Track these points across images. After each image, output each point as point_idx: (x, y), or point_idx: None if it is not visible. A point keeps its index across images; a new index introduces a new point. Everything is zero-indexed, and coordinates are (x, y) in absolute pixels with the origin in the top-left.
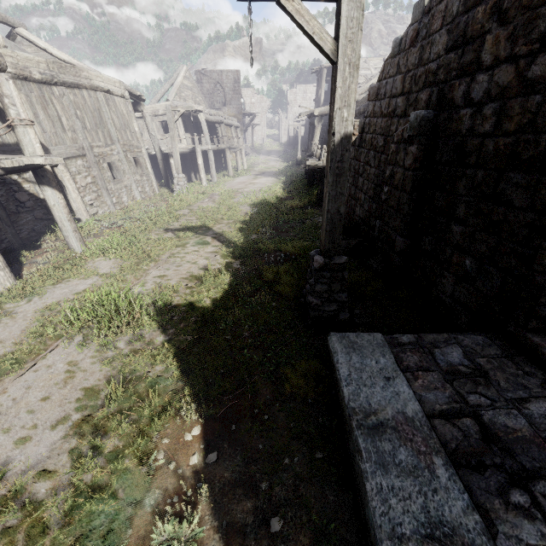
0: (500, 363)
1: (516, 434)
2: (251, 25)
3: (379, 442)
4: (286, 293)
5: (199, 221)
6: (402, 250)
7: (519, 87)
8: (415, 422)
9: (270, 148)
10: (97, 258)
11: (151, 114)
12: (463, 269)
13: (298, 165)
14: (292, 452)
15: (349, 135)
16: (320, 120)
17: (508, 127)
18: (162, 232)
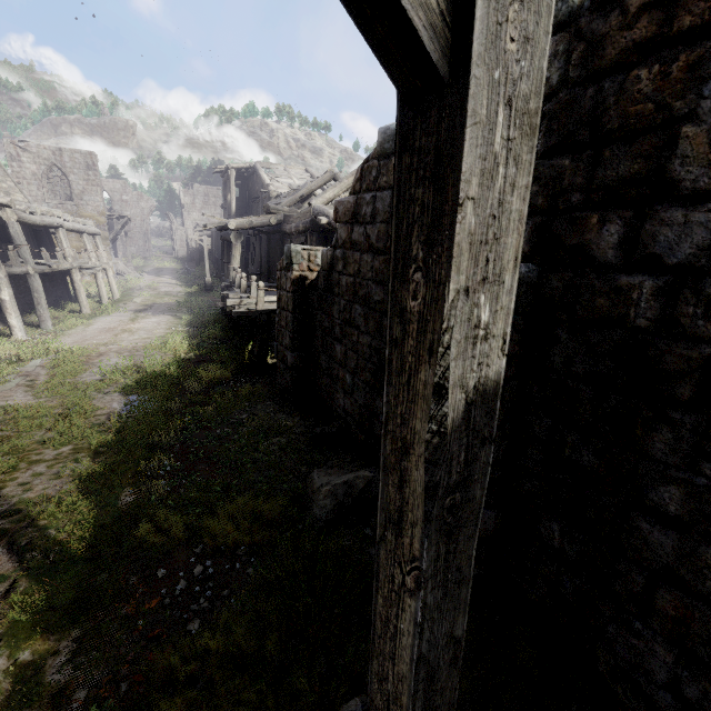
0: None
1: None
2: None
3: None
4: None
5: None
6: (490, 533)
7: None
8: None
9: (161, 264)
10: None
11: None
12: (709, 642)
13: (208, 290)
14: None
15: (492, 387)
16: (239, 236)
17: None
18: None
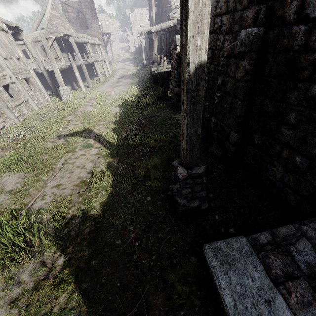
0: None
1: None
2: None
3: None
4: (156, 186)
5: (82, 125)
6: (236, 142)
7: None
8: None
9: (125, 56)
10: (4, 175)
11: (32, 41)
12: (293, 163)
13: (144, 67)
14: None
15: (203, 63)
16: (156, 36)
17: None
18: (55, 139)
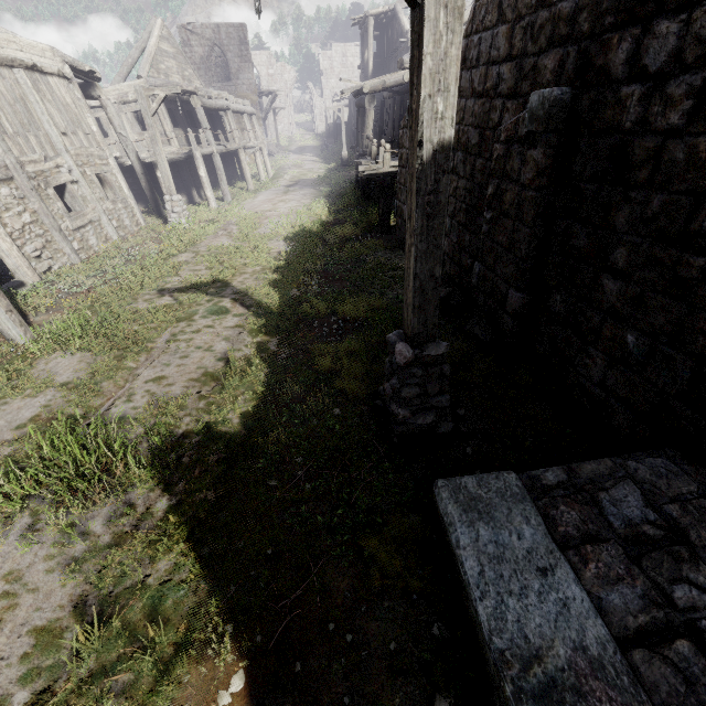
0: (701, 511)
1: None
2: None
3: None
4: (353, 390)
5: (210, 272)
6: (518, 310)
7: None
8: (607, 669)
9: (303, 142)
10: (52, 355)
11: (116, 101)
12: (622, 347)
13: (344, 166)
14: None
15: (447, 144)
16: (372, 100)
17: None
18: (154, 296)
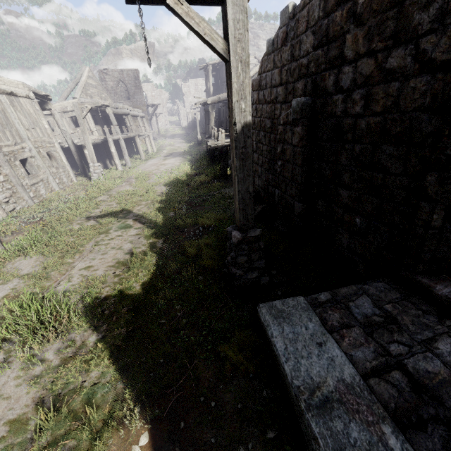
0: (403, 307)
1: (438, 378)
2: (143, 27)
3: (330, 422)
4: (209, 265)
5: (119, 205)
6: (301, 213)
7: (380, 76)
8: (356, 388)
9: (174, 132)
10: (17, 258)
11: (60, 111)
12: (355, 225)
13: (199, 144)
14: (245, 439)
15: (248, 123)
16: (213, 107)
17: (376, 109)
18: (84, 221)
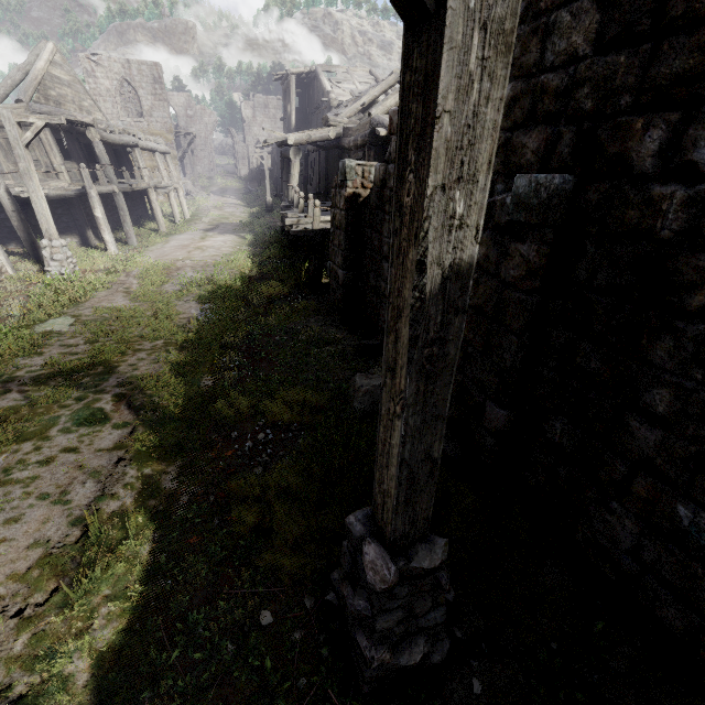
0: None
1: None
2: None
3: None
4: (291, 568)
5: (90, 348)
6: (501, 429)
7: None
8: None
9: (225, 184)
10: None
11: None
12: (669, 518)
13: (268, 211)
14: None
15: (466, 268)
16: (297, 152)
17: None
18: None
